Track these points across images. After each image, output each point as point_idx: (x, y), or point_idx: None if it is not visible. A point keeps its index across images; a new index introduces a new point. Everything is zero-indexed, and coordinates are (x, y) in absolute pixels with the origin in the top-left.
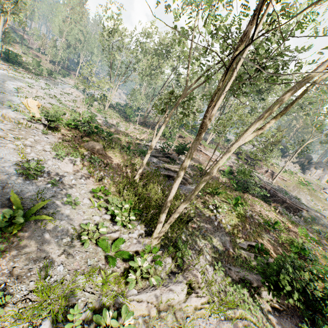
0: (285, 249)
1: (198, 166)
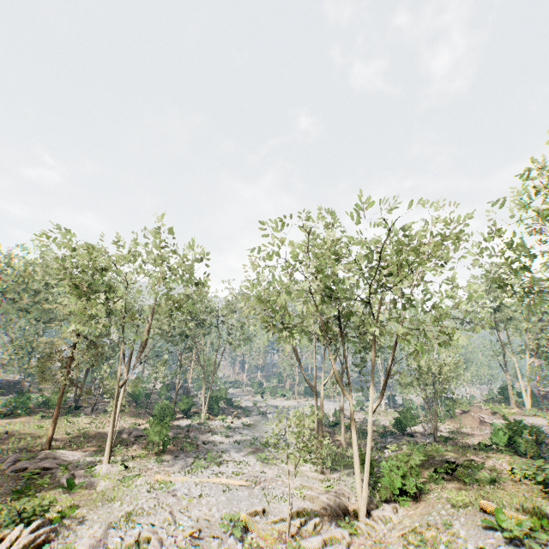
0: (453, 479)
1: (452, 438)
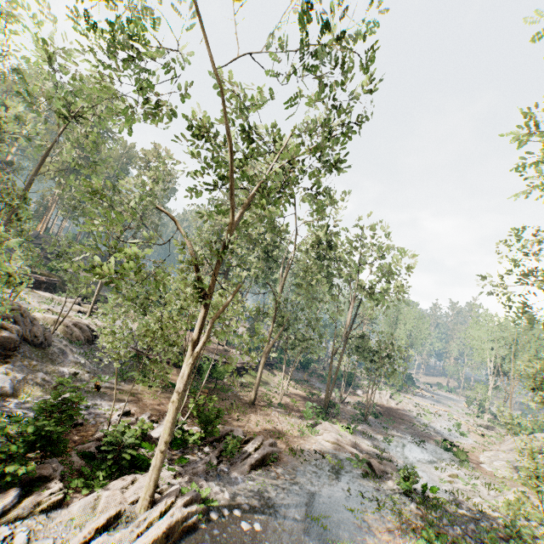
0: None
1: None
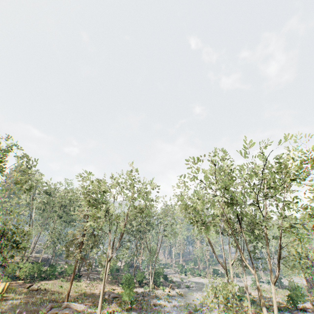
0: None
1: None
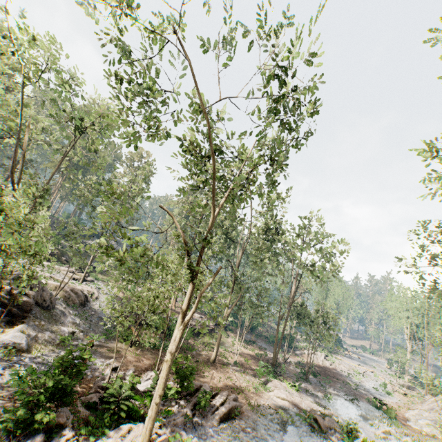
0: None
1: None
